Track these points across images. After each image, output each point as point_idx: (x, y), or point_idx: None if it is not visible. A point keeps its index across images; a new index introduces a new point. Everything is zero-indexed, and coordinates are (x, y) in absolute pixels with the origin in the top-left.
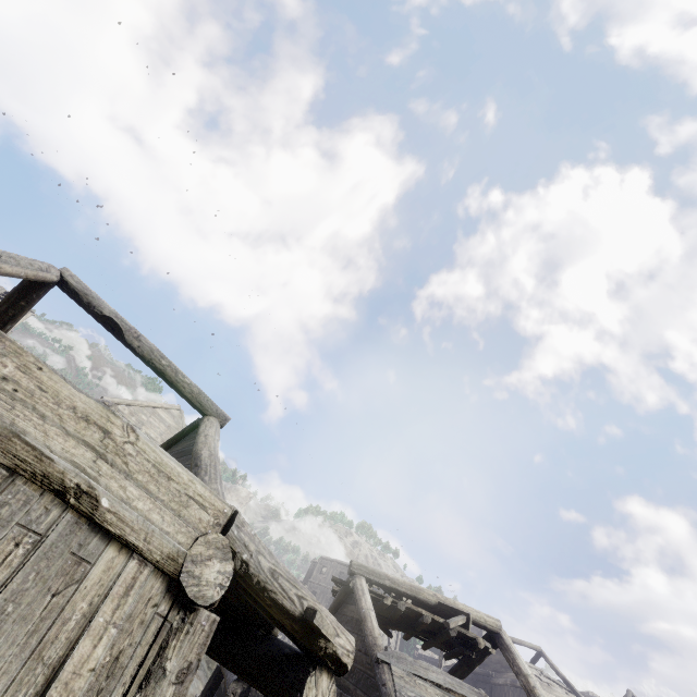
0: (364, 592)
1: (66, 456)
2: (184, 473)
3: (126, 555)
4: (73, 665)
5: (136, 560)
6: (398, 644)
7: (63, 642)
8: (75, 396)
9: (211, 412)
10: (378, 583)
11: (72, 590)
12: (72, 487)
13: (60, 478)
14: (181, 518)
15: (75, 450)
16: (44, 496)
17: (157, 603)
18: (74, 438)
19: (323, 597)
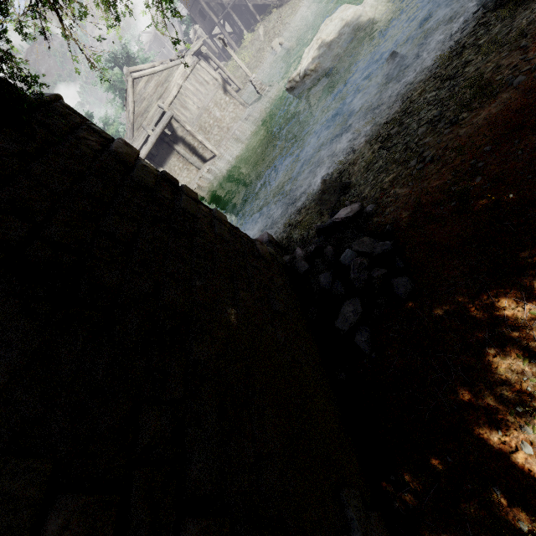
0: None
1: None
2: None
3: None
4: None
5: None
6: None
7: None
8: None
9: None
10: None
11: None
12: None
13: None
14: None
15: None
16: None
17: None
18: None
19: None
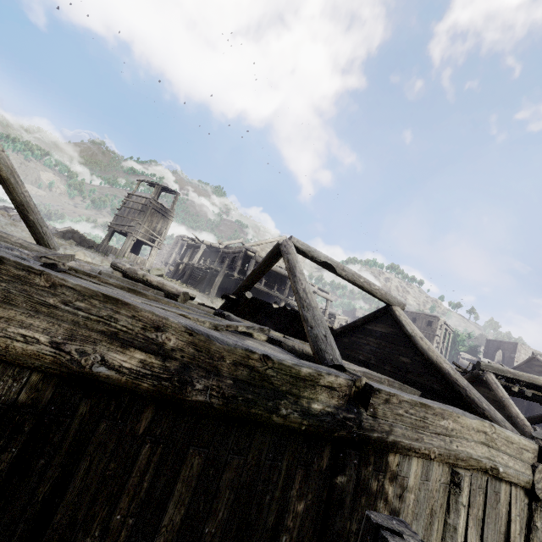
0: (497, 385)
1: (483, 456)
2: (515, 437)
3: (508, 485)
4: (512, 534)
5: (513, 486)
6: (447, 354)
7: (503, 524)
8: (471, 422)
9: (395, 303)
10: (502, 375)
11: (498, 505)
12: (488, 468)
13: (484, 466)
14: (522, 461)
15: (483, 450)
16: (478, 473)
17: (523, 500)
18: (477, 442)
19: None
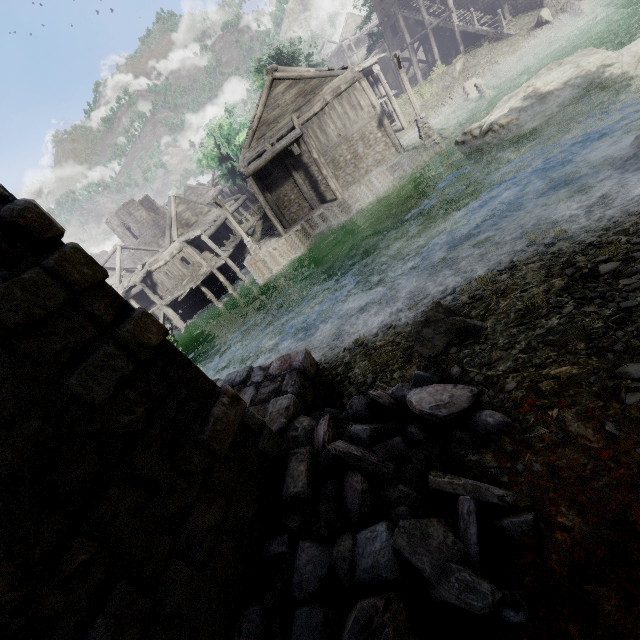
0: None
1: None
2: None
3: None
4: None
5: None
6: None
7: None
8: None
9: None
10: None
11: None
12: None
13: None
14: None
15: None
16: None
17: None
18: None
19: None
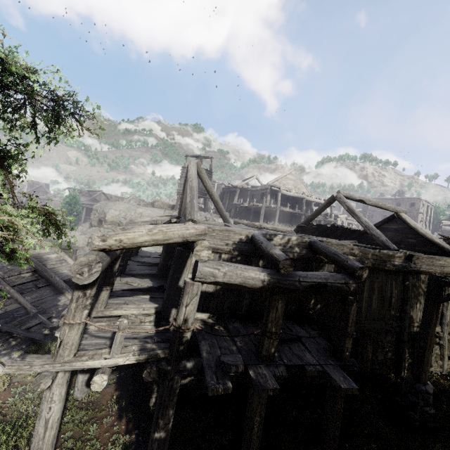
0: None
1: None
2: None
3: None
4: None
5: None
6: (430, 225)
7: None
8: None
9: (400, 212)
10: None
11: None
12: None
13: None
14: None
15: None
16: None
17: None
18: None
19: (379, 216)
